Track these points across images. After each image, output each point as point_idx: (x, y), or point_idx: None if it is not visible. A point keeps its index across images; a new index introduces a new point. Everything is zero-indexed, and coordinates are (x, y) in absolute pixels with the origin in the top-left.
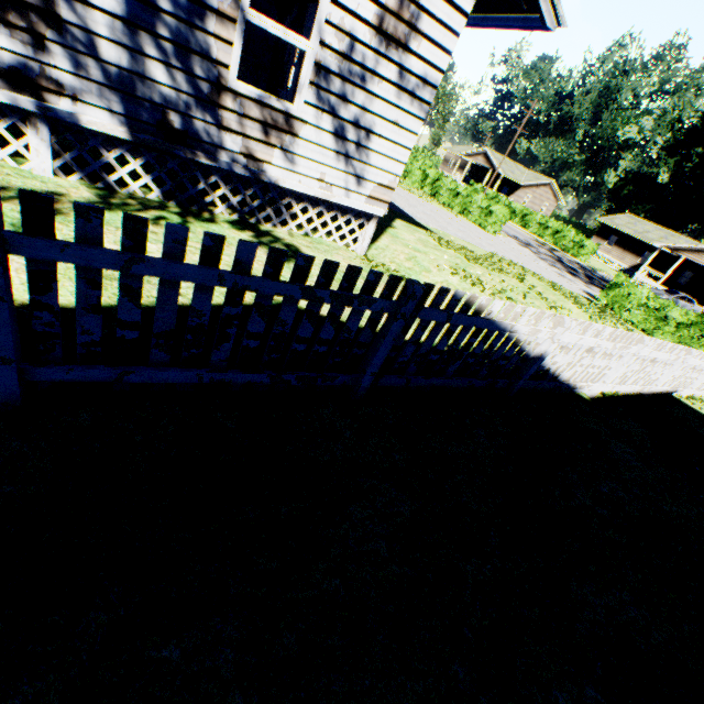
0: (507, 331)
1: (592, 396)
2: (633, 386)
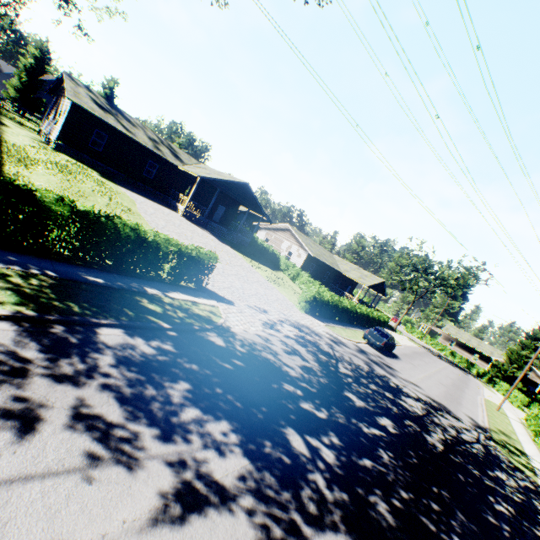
0: None
1: None
2: None
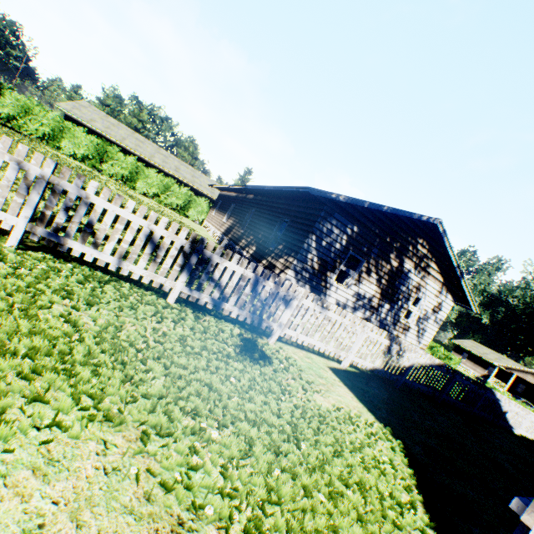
0: (499, 401)
1: (518, 434)
2: (530, 434)
